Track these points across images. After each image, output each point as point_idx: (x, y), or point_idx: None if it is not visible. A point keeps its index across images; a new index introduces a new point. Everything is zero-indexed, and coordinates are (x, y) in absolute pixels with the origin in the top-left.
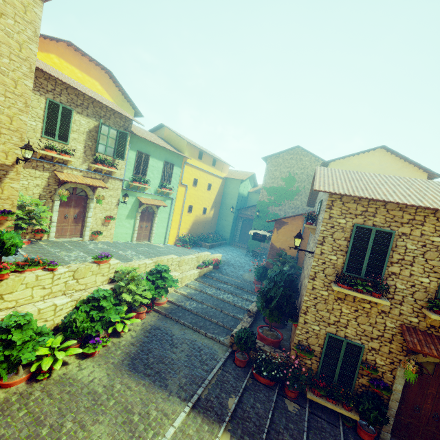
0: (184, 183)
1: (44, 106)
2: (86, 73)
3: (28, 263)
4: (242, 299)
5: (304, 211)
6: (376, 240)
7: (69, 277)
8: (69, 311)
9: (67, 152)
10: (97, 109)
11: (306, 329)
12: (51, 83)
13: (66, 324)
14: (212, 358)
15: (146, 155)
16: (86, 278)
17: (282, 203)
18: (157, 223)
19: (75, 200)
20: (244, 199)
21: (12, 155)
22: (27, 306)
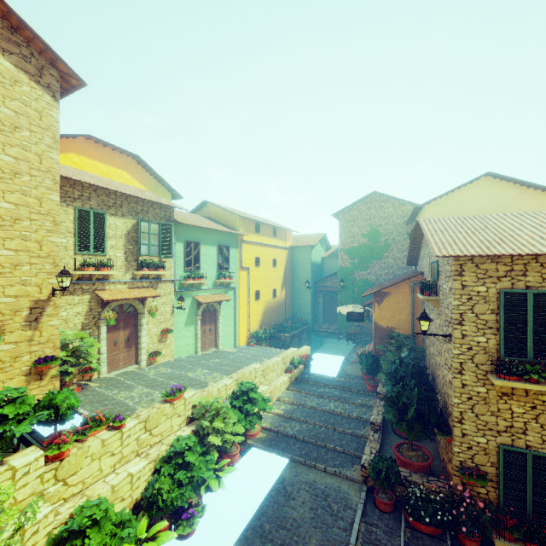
0: (245, 265)
1: (73, 217)
2: (111, 165)
3: (89, 426)
4: (355, 405)
5: (400, 269)
6: (537, 307)
7: (140, 430)
8: (148, 477)
9: (106, 265)
10: (132, 205)
11: (467, 444)
12: (78, 189)
13: (148, 498)
14: (345, 506)
15: (196, 244)
16: (160, 425)
17: (370, 264)
18: (222, 322)
19: (123, 319)
20: (318, 267)
21: (46, 287)
22: (97, 485)
